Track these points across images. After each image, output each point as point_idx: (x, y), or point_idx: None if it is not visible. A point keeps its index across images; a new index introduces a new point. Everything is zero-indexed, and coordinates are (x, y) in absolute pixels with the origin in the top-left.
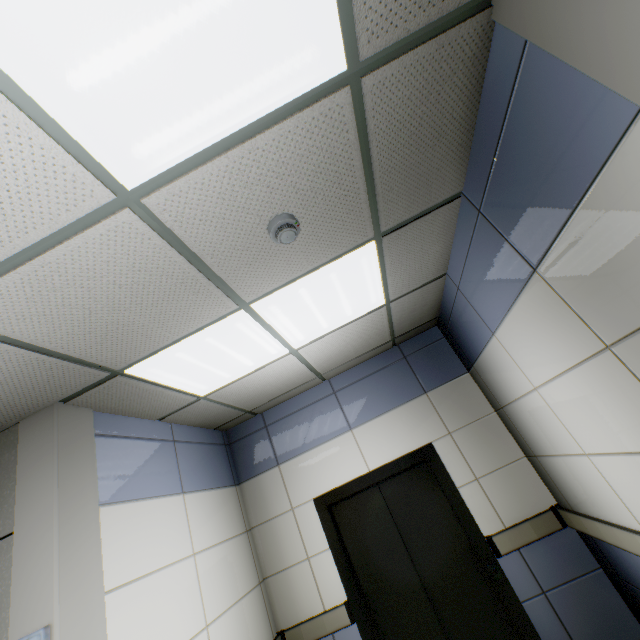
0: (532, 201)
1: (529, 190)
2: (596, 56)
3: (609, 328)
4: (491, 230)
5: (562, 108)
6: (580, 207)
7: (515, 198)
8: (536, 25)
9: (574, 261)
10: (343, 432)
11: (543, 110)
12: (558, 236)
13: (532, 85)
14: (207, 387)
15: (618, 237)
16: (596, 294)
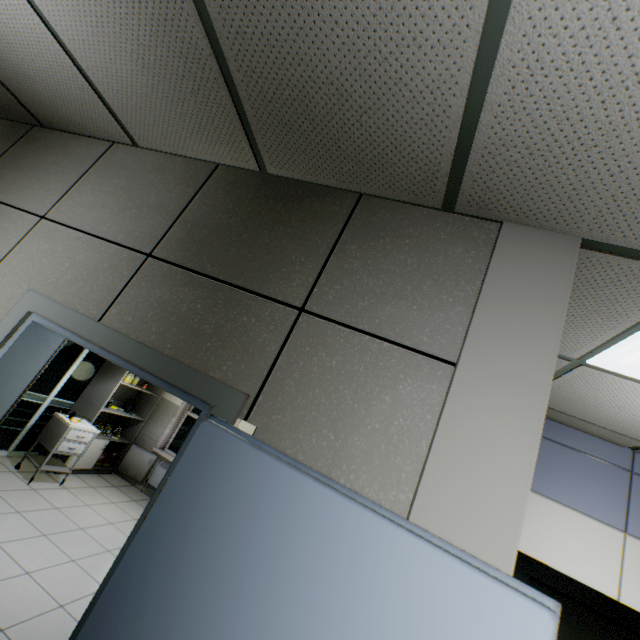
0: None
1: None
2: None
3: None
4: None
5: None
6: None
7: None
8: None
9: None
10: (610, 524)
11: None
12: None
13: None
14: (624, 363)
15: None
16: None
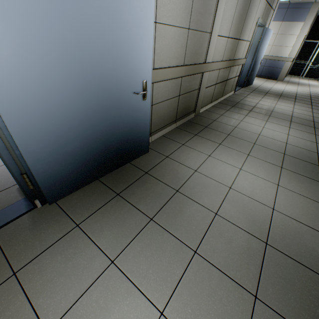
0: (292, 17)
1: (294, 16)
2: (308, 17)
3: (280, 33)
4: (285, 12)
5: (303, 15)
6: (293, 22)
7: (292, 14)
8: (311, 9)
9: (286, 25)
10: None
11: (303, 13)
12: (289, 22)
13: (306, 11)
14: None
15: (291, 27)
16: (283, 29)
